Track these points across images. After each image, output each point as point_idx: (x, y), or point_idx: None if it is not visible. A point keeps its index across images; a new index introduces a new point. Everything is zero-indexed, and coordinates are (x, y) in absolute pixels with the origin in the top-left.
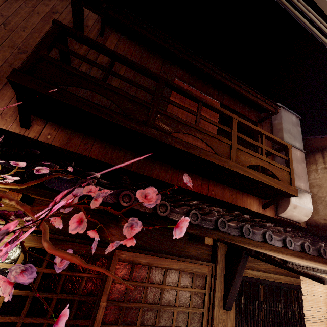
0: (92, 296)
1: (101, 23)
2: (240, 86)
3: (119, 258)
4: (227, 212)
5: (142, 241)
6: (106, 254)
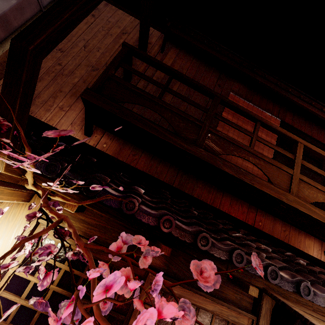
0: (121, 314)
1: (163, 41)
2: (311, 103)
3: (152, 283)
4: (277, 252)
5: (177, 269)
6: (140, 274)
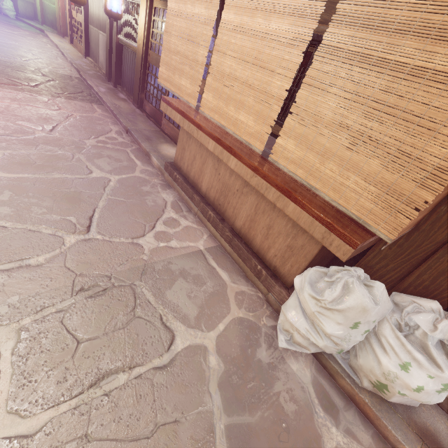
0: None
1: None
2: None
3: None
4: None
5: None
6: None
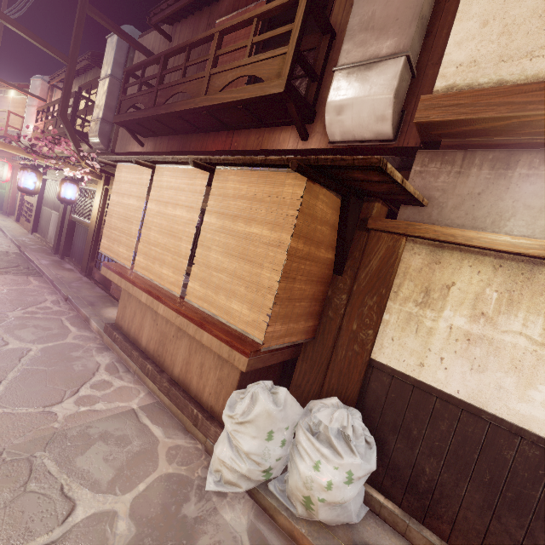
0: None
1: (160, 34)
2: None
3: None
4: None
5: None
6: None
